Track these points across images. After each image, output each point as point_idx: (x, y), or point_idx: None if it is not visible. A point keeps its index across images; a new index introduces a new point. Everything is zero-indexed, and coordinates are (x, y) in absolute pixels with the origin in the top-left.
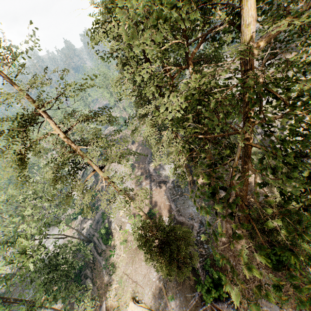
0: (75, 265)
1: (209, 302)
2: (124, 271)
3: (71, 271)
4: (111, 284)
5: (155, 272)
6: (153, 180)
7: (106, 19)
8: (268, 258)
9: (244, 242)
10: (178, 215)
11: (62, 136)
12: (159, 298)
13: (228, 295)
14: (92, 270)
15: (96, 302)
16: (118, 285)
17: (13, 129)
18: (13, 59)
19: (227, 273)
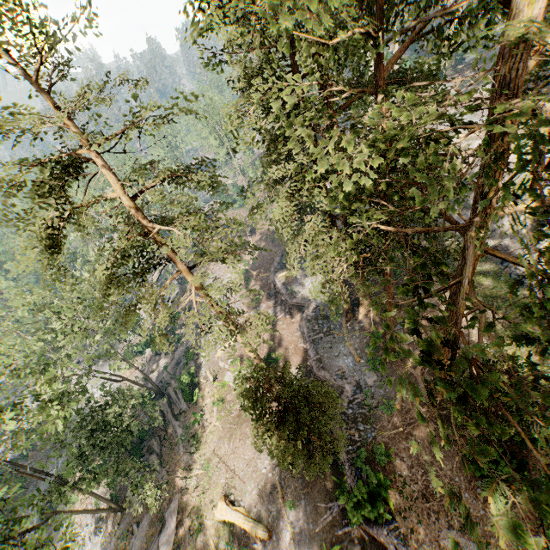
0: (133, 429)
1: (356, 522)
2: (215, 450)
3: (126, 438)
4: (191, 468)
5: (267, 459)
6: (281, 302)
7: None
8: (473, 462)
9: (432, 428)
10: (318, 367)
11: (128, 203)
12: (270, 502)
13: (391, 514)
14: (162, 441)
15: (164, 493)
16: (203, 471)
17: (43, 180)
18: (50, 49)
19: (394, 478)
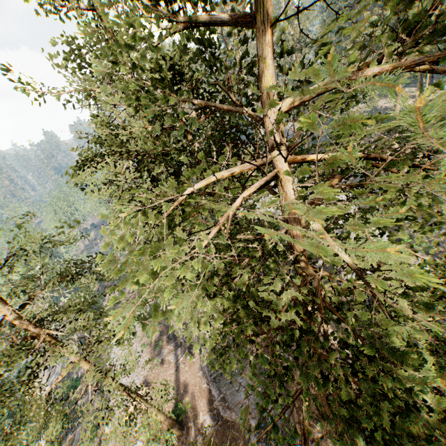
0: None
1: None
2: None
3: None
4: None
5: None
6: (180, 344)
7: (97, 153)
8: None
9: (330, 445)
10: (224, 407)
11: (13, 317)
12: None
13: None
14: None
15: None
16: None
17: None
18: None
19: None
